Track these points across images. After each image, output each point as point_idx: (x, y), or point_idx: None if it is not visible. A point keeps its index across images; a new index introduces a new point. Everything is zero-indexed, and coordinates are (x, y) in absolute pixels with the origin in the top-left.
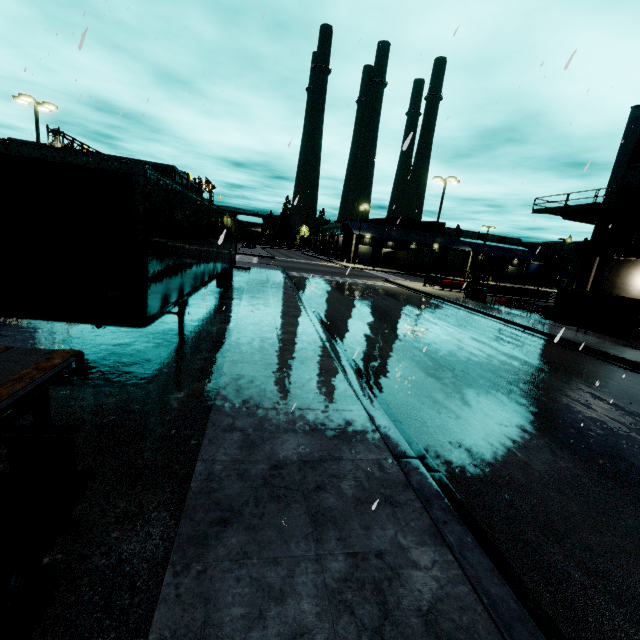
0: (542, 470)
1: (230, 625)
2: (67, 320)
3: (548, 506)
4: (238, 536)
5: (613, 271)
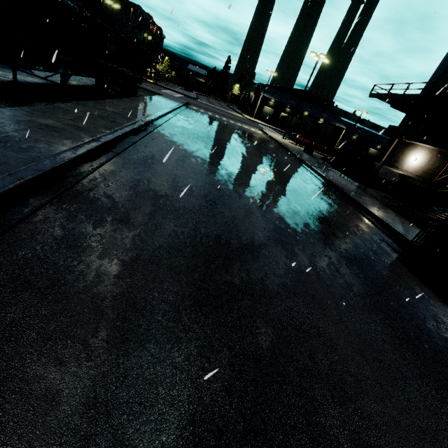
0: (175, 172)
1: None
2: None
3: (153, 173)
4: None
5: (401, 150)
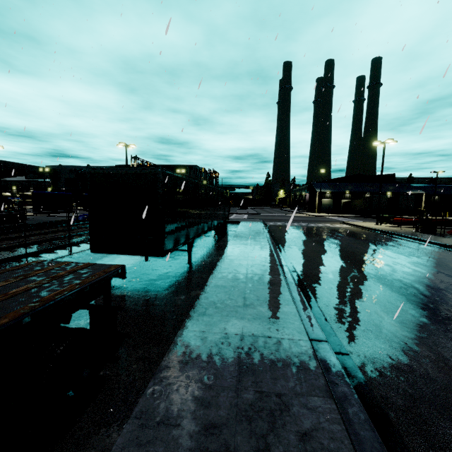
0: None
1: (176, 413)
2: (126, 254)
3: (451, 392)
4: (192, 371)
5: None
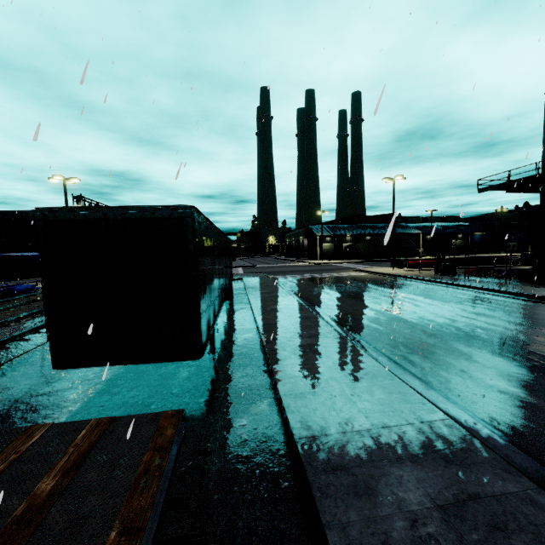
0: None
1: None
2: (131, 362)
3: None
4: None
5: None
